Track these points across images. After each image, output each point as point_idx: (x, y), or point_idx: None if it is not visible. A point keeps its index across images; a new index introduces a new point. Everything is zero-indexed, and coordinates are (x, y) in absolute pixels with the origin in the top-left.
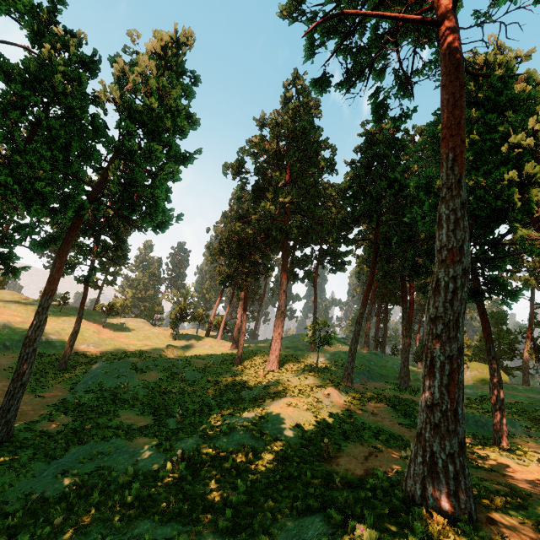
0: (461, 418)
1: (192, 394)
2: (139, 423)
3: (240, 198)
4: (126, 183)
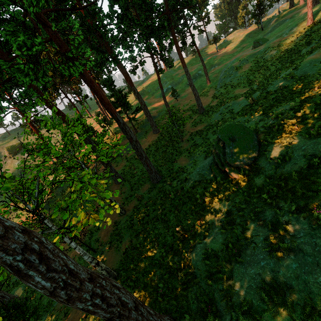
0: None
1: (270, 66)
2: (243, 91)
3: None
4: None
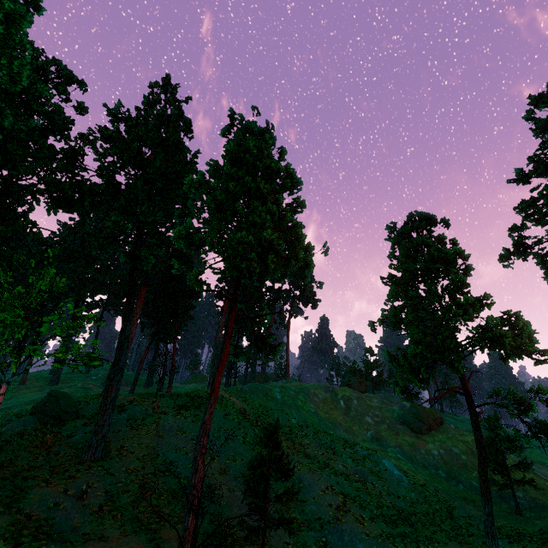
0: None
1: None
2: None
3: None
4: None
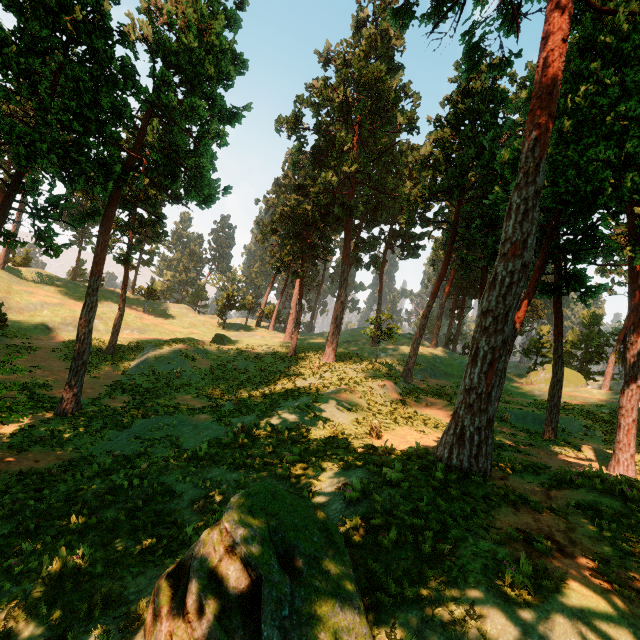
0: (493, 400)
1: (246, 382)
2: (196, 404)
3: (296, 164)
4: (164, 147)
